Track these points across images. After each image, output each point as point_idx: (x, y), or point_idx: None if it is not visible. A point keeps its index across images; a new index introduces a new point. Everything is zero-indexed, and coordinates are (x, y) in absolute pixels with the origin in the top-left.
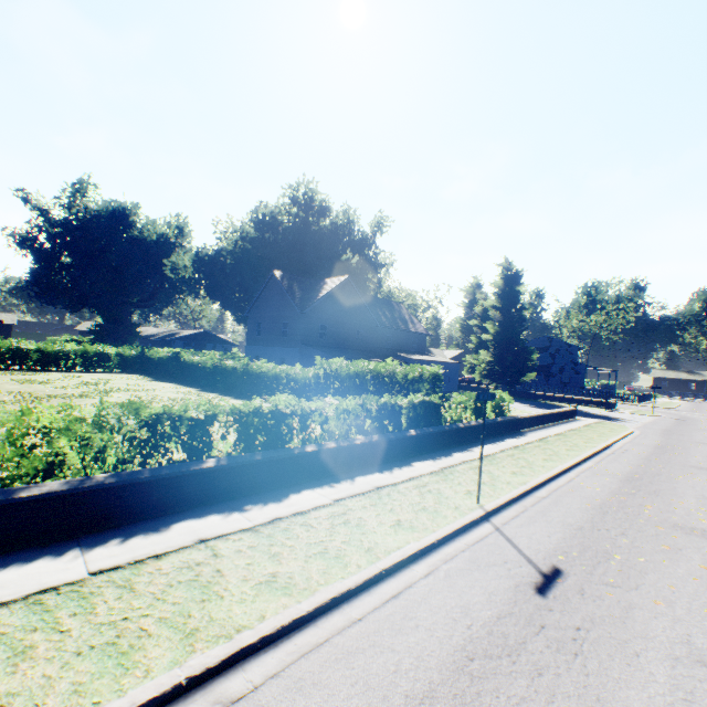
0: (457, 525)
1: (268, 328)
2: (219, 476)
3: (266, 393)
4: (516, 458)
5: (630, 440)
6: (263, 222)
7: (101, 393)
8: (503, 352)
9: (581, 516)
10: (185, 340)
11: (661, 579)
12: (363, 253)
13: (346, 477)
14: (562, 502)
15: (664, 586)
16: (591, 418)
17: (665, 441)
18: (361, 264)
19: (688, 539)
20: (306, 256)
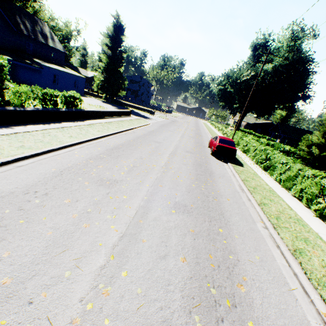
0: None
1: None
2: None
3: None
4: (46, 135)
5: (143, 128)
6: None
7: None
8: (110, 77)
9: (30, 181)
10: None
11: (10, 244)
12: None
13: None
14: (34, 169)
15: (0, 254)
16: (139, 117)
17: (157, 129)
18: None
19: (96, 190)
20: None
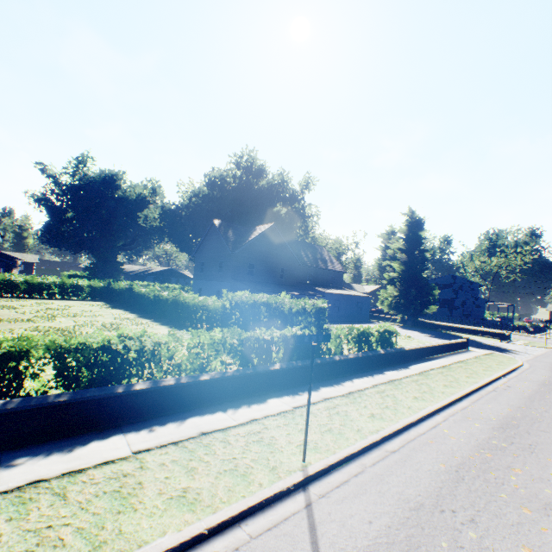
0: (254, 500)
1: (209, 266)
2: (3, 421)
3: (188, 320)
4: (384, 396)
5: (516, 374)
6: (214, 183)
7: (48, 318)
8: (407, 288)
9: (427, 485)
10: (154, 275)
11: None
12: (294, 206)
13: (179, 418)
14: (413, 459)
15: None
16: (483, 349)
17: None
18: (291, 215)
19: None
20: (247, 209)
